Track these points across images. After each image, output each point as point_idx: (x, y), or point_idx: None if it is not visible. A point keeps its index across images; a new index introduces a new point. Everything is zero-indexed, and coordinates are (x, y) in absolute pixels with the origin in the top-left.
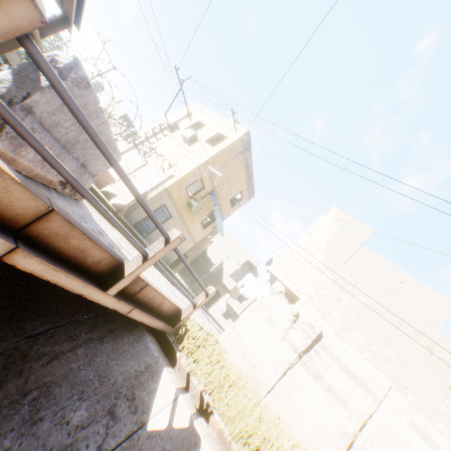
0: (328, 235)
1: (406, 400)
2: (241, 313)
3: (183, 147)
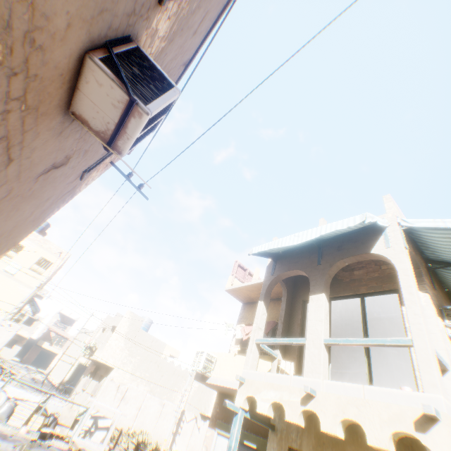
0: (126, 328)
1: (151, 387)
2: None
3: (7, 277)
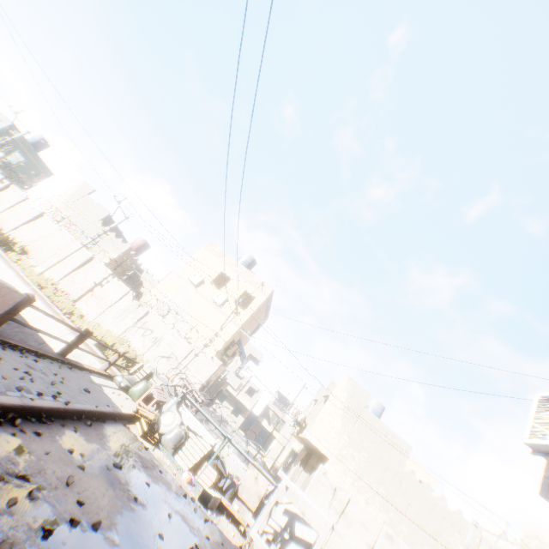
0: (343, 401)
1: (389, 517)
2: (238, 395)
3: (214, 309)
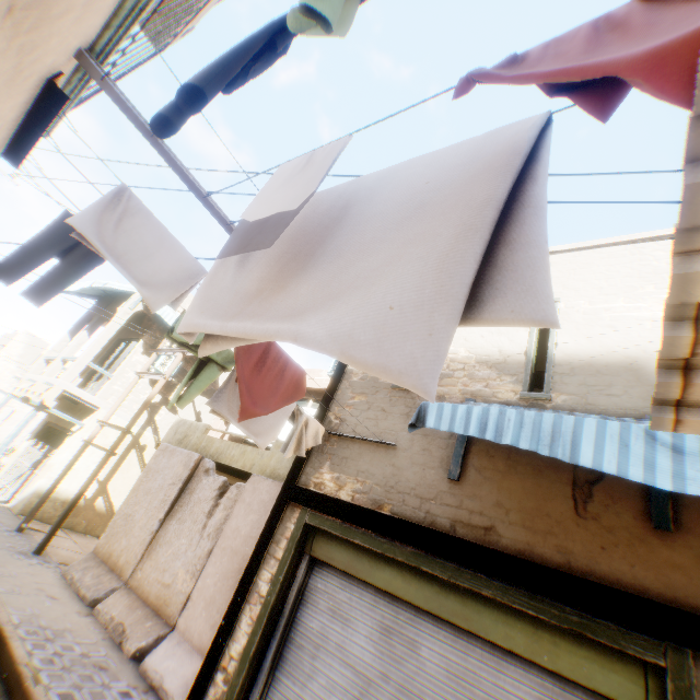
0: (21, 350)
1: None
2: None
3: None
